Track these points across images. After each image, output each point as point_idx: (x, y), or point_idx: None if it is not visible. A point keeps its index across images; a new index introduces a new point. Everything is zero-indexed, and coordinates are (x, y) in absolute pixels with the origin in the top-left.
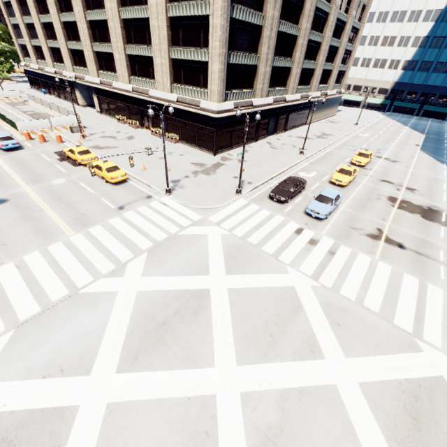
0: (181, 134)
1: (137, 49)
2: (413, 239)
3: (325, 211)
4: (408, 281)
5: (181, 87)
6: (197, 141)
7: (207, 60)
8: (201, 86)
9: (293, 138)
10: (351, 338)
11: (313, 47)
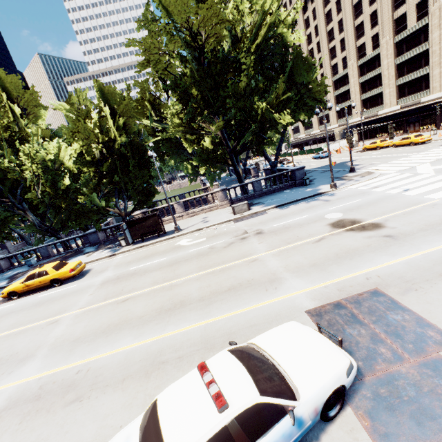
0: None
1: (410, 76)
2: None
3: None
4: None
5: None
6: None
7: None
8: None
9: None
10: None
11: None
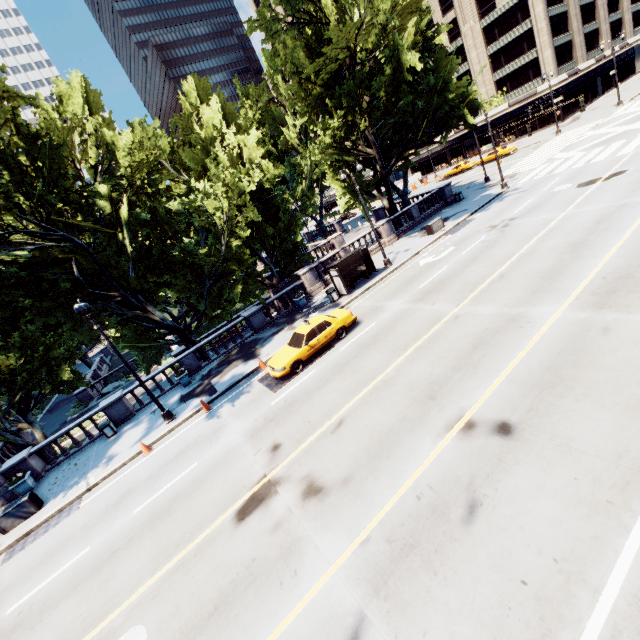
0: (516, 132)
1: None
2: None
3: None
4: None
5: (509, 95)
6: (537, 125)
7: (535, 57)
8: (531, 80)
9: (632, 82)
10: None
11: (611, 2)
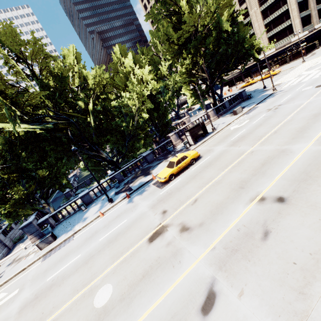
0: (280, 63)
1: None
2: None
3: None
4: None
5: (276, 44)
6: (291, 58)
7: (289, 23)
8: (288, 35)
9: None
10: None
11: None
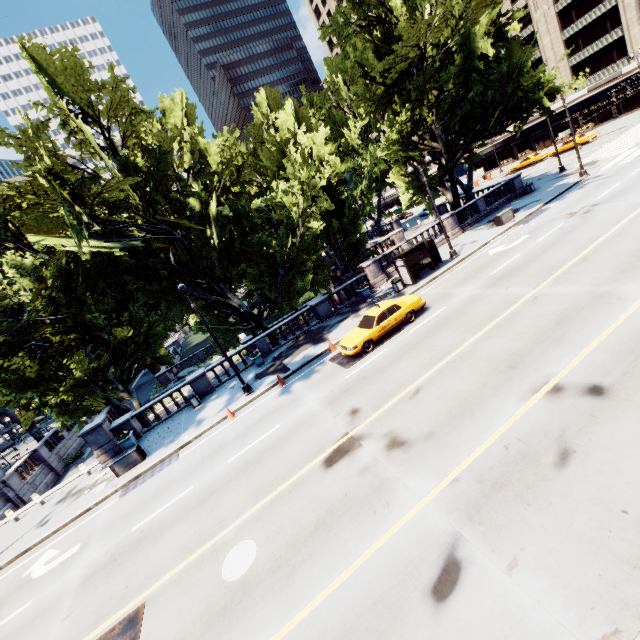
0: (596, 119)
1: None
2: None
3: None
4: None
5: (587, 80)
6: (622, 109)
7: (619, 36)
8: (615, 61)
9: None
10: None
11: None
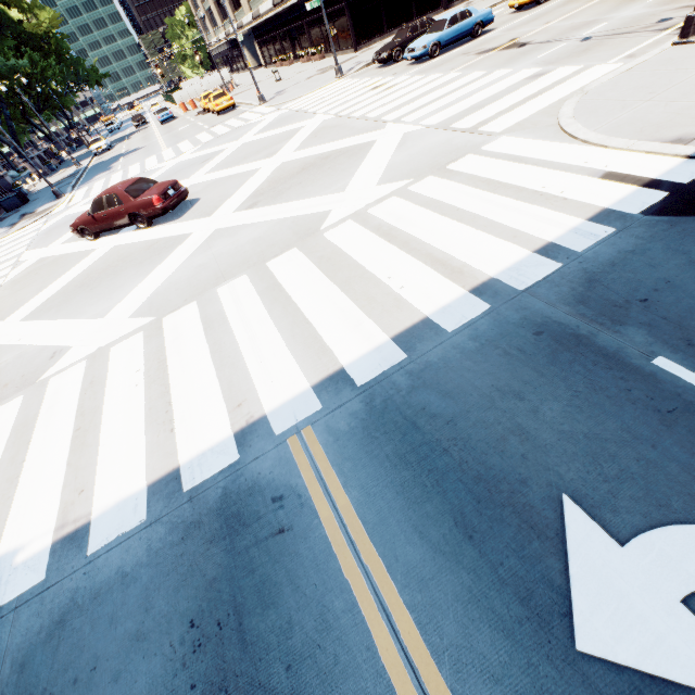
0: (323, 41)
1: None
2: (565, 29)
3: (423, 43)
4: (466, 79)
5: None
6: (338, 41)
7: None
8: None
9: None
10: (315, 142)
11: None
